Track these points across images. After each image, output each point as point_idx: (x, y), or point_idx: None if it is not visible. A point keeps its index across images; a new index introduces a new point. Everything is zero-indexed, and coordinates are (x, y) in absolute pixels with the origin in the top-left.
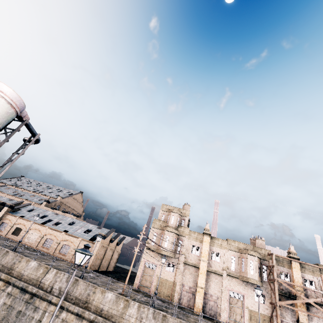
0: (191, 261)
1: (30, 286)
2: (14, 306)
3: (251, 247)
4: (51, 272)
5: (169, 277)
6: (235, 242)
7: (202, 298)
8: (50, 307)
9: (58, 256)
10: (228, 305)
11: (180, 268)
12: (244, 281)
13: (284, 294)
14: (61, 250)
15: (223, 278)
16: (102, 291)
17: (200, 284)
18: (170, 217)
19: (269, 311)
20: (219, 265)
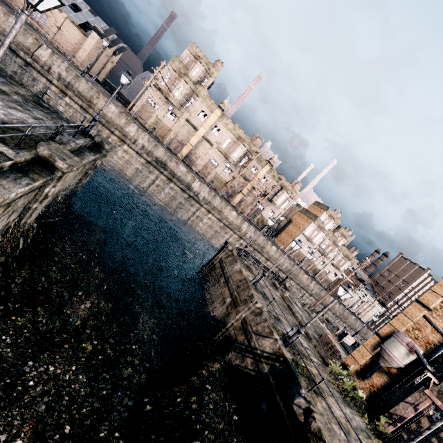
0: (193, 122)
1: (21, 52)
2: (6, 63)
3: (248, 140)
4: (44, 50)
5: (168, 124)
6: (240, 130)
7: (188, 151)
8: (51, 87)
9: (31, 22)
10: (205, 164)
11: (181, 122)
12: (225, 158)
13: (245, 177)
14: (33, 14)
15: (212, 148)
16: (106, 101)
17: (192, 142)
18: (194, 67)
19: (228, 180)
20: (215, 138)
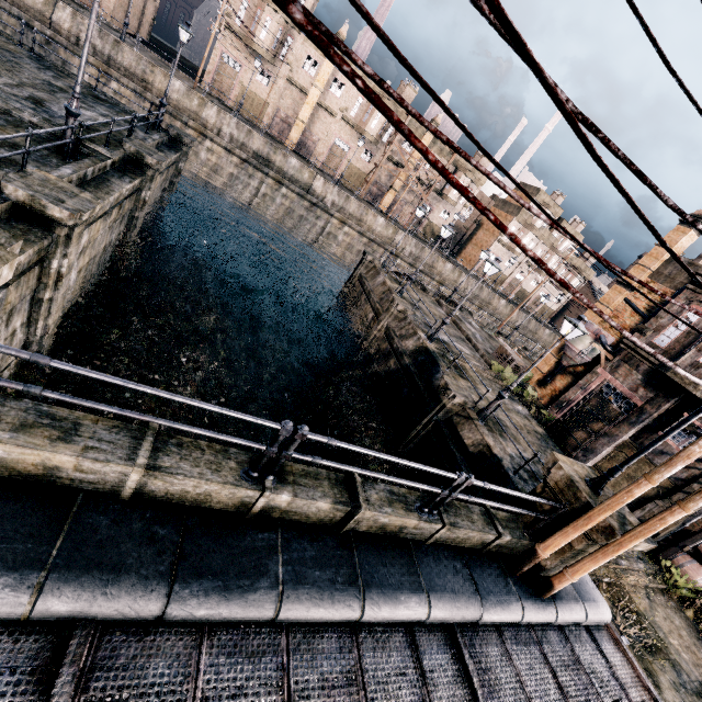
0: (299, 81)
1: (36, 22)
2: None
3: None
4: (62, 10)
5: (260, 93)
6: None
7: (300, 134)
8: (89, 69)
9: None
10: (329, 151)
11: (280, 85)
12: (359, 134)
13: (394, 161)
14: None
15: (335, 122)
16: (165, 75)
17: (302, 117)
18: None
19: (369, 170)
20: (337, 103)
